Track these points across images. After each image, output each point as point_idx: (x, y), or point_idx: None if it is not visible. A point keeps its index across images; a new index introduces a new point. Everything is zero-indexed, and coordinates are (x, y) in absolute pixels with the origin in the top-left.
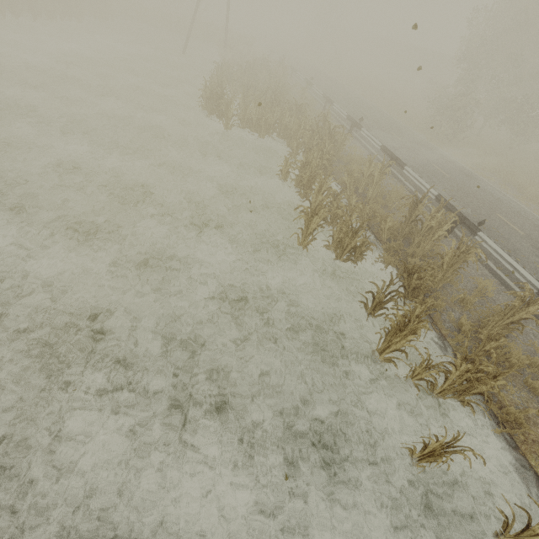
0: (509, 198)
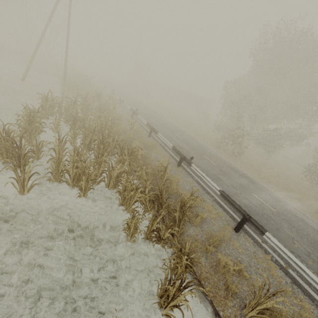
0: (317, 224)
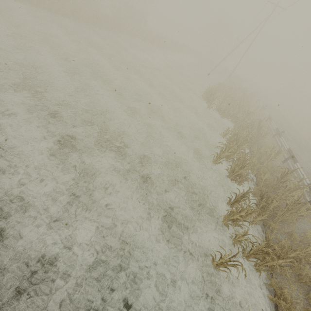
0: None
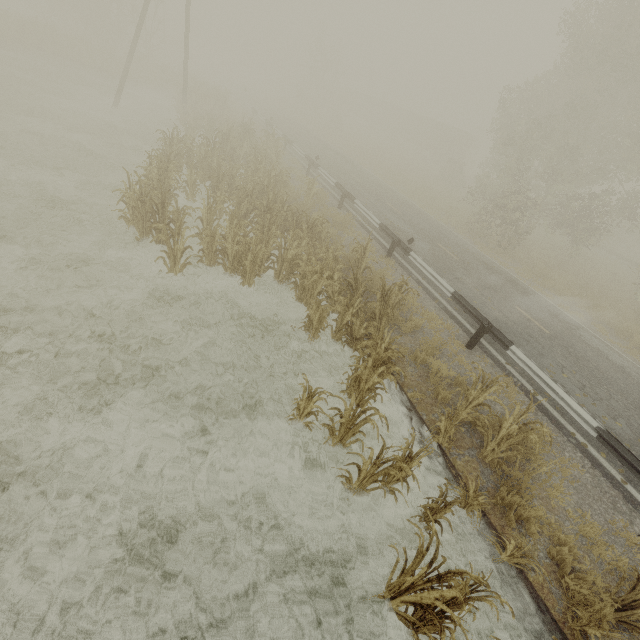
0: (627, 360)
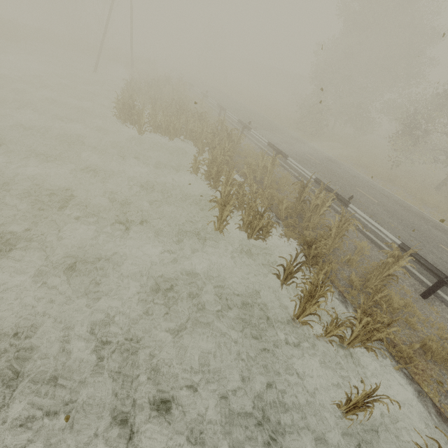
0: (361, 175)
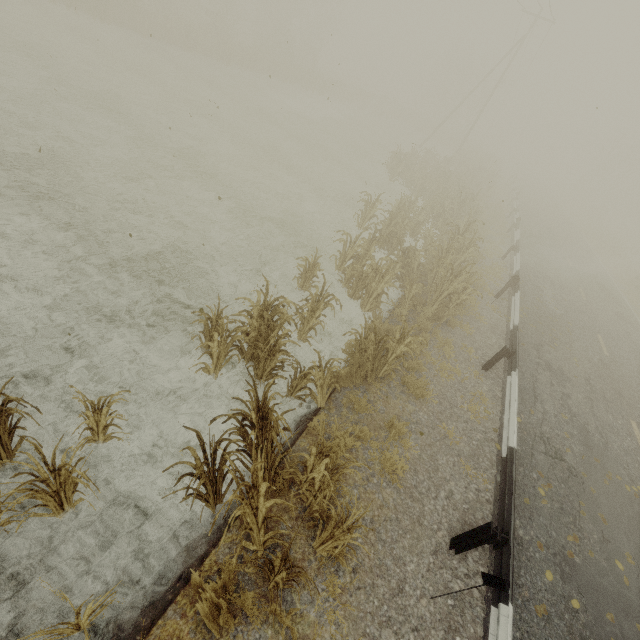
0: None
